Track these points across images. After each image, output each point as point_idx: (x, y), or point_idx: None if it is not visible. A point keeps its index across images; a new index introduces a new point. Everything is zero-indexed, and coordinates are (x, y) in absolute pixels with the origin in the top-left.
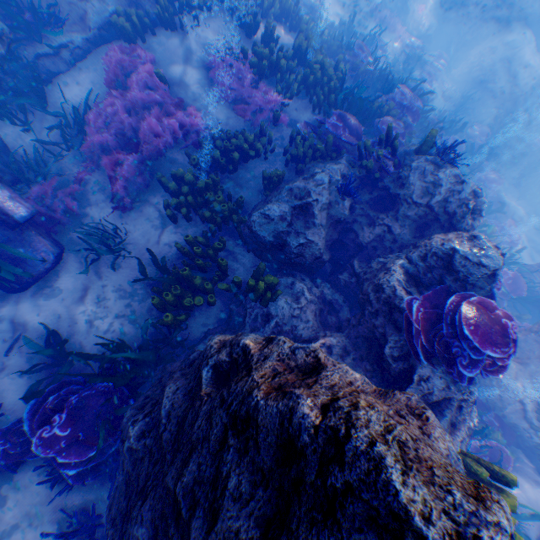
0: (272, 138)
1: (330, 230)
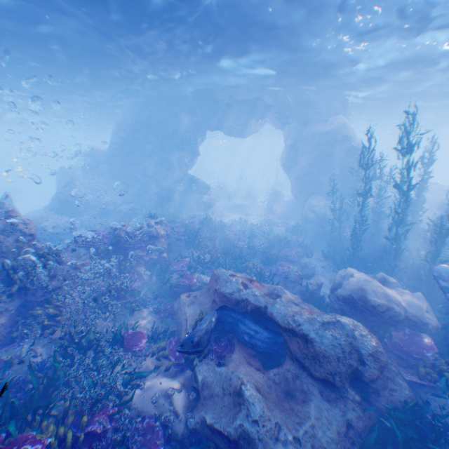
0: None
1: None
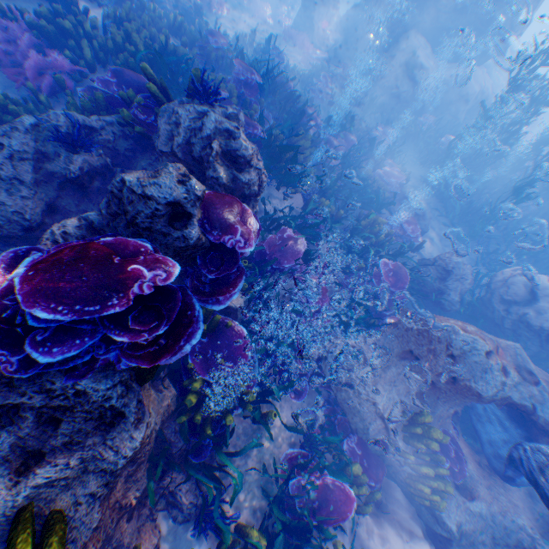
0: (47, 104)
1: (72, 197)
